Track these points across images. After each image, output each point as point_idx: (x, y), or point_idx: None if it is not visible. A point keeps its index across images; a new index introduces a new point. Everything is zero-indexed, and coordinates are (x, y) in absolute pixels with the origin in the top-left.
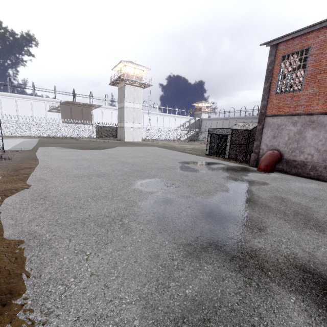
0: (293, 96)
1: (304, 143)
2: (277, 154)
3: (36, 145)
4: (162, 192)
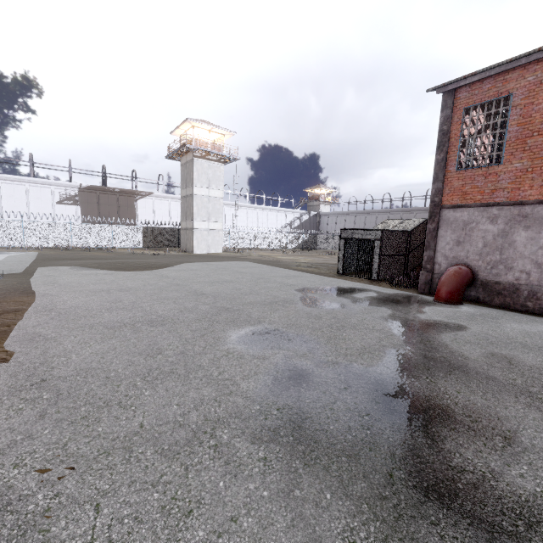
0: (488, 174)
1: (513, 253)
2: (467, 271)
3: (31, 264)
4: (283, 356)
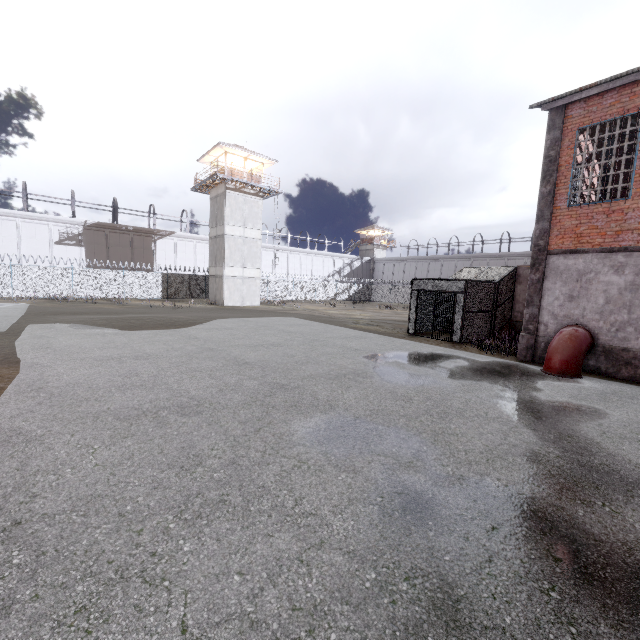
0: (610, 211)
1: None
2: (586, 334)
3: (19, 320)
4: (381, 467)
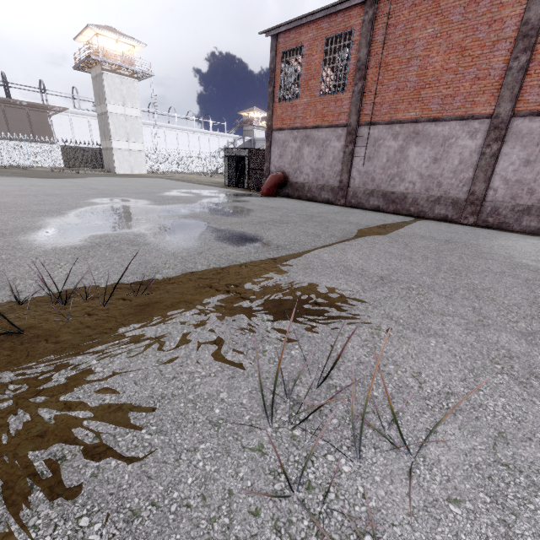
0: (293, 105)
1: (303, 162)
2: (281, 175)
3: None
4: (117, 203)
